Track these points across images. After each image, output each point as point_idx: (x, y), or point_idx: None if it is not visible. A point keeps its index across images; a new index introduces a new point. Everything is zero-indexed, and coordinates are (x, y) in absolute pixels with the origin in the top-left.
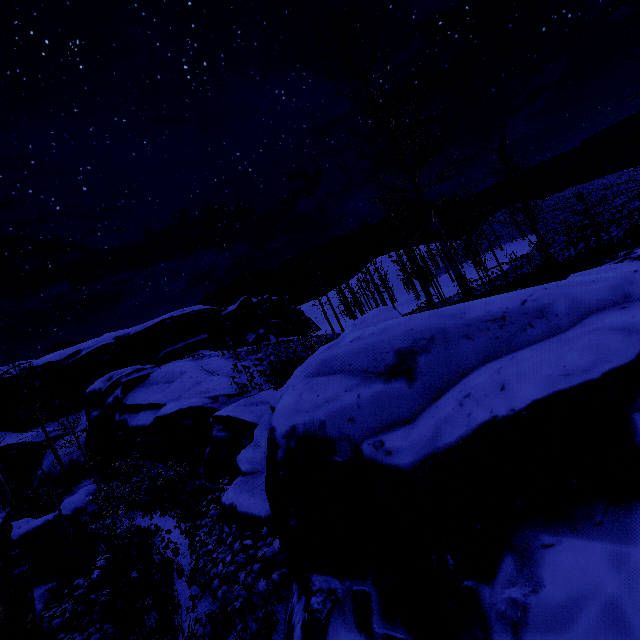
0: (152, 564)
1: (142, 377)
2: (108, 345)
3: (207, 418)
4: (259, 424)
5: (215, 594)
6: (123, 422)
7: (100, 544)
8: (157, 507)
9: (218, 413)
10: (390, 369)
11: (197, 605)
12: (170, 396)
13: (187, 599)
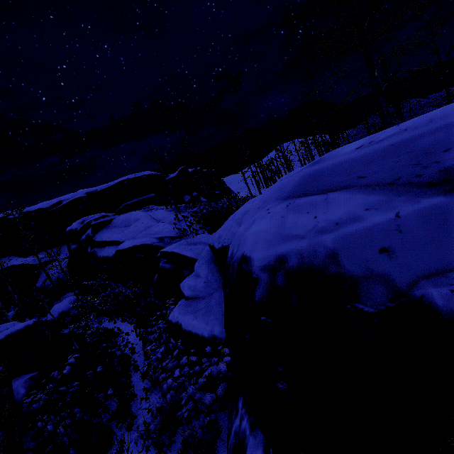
0: (115, 358)
1: (106, 221)
2: (82, 198)
3: (155, 253)
4: (199, 259)
5: (164, 396)
6: (93, 253)
7: (73, 343)
8: (119, 315)
9: (164, 249)
10: (452, 175)
11: (149, 396)
12: (127, 236)
13: (141, 390)
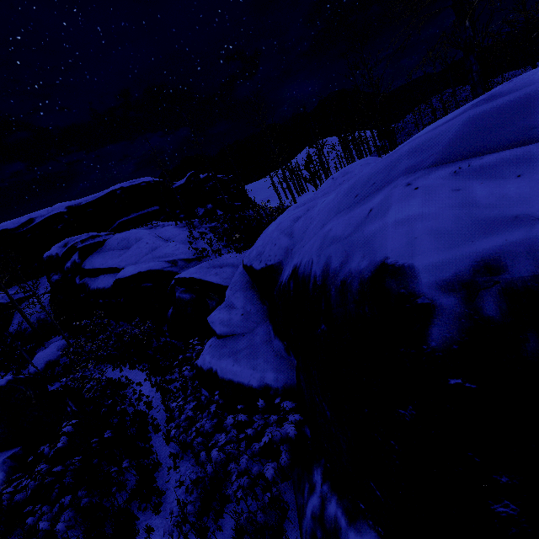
0: (126, 416)
1: (98, 243)
2: (61, 214)
3: (167, 281)
4: (230, 285)
5: (203, 467)
6: (84, 285)
7: (68, 403)
8: (126, 361)
9: (180, 275)
10: None
11: (178, 465)
12: (128, 261)
13: (166, 456)
